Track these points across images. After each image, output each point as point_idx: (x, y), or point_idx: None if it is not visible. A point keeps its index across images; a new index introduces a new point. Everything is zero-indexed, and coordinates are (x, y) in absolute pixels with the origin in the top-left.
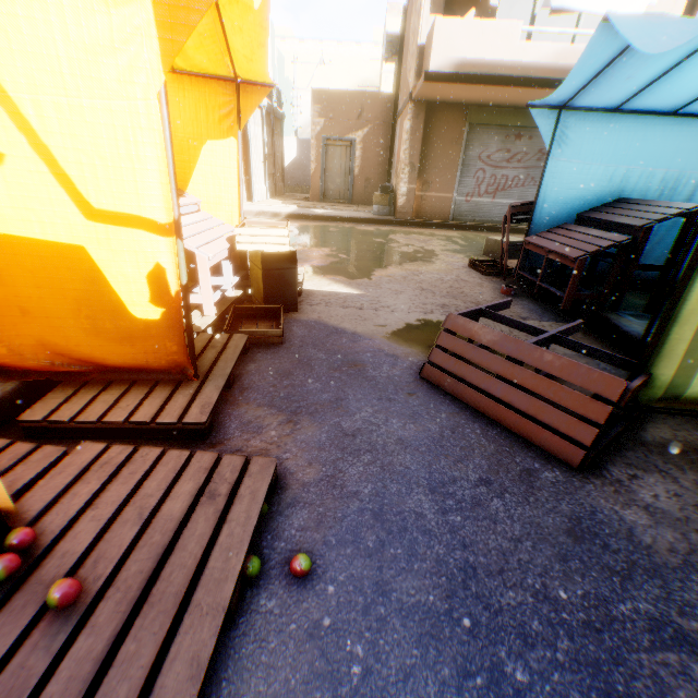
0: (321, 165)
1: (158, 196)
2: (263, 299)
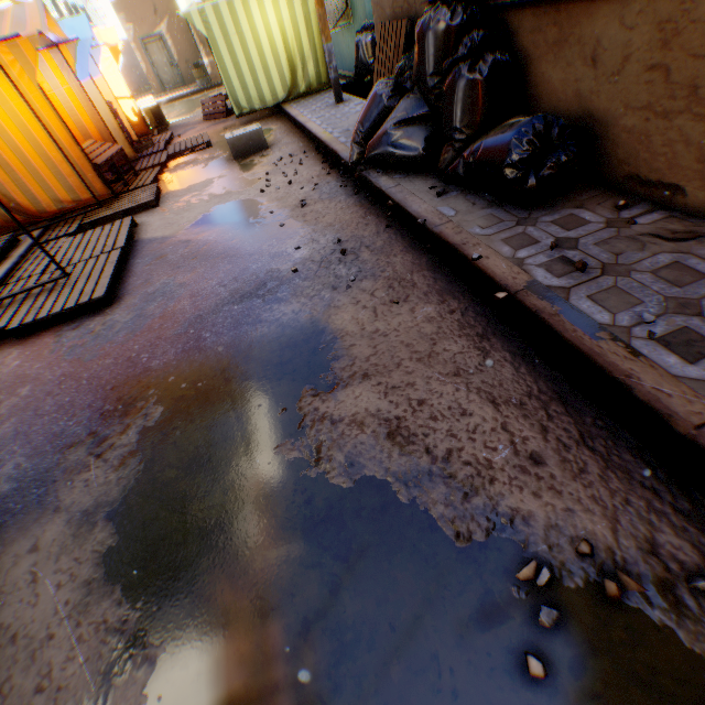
0: (149, 63)
1: (127, 92)
2: (157, 125)
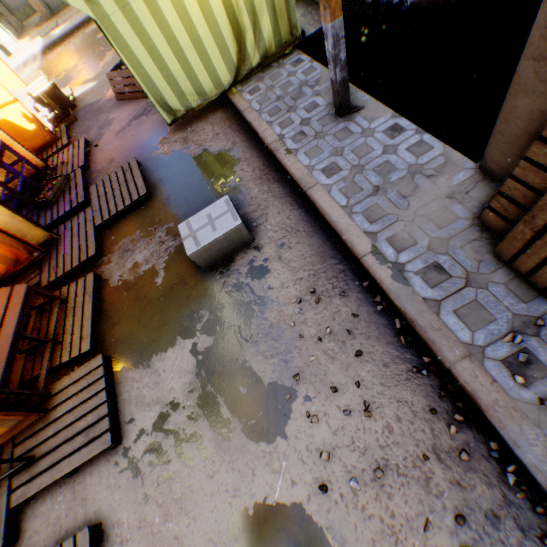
0: None
1: (6, 94)
2: (62, 110)
